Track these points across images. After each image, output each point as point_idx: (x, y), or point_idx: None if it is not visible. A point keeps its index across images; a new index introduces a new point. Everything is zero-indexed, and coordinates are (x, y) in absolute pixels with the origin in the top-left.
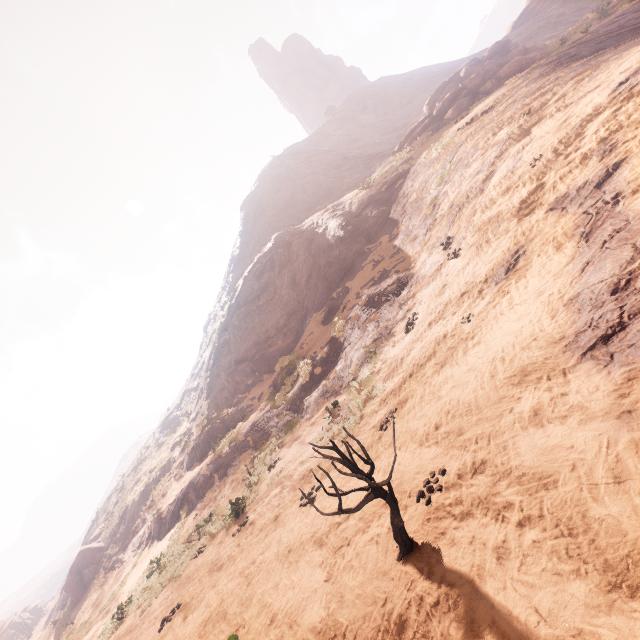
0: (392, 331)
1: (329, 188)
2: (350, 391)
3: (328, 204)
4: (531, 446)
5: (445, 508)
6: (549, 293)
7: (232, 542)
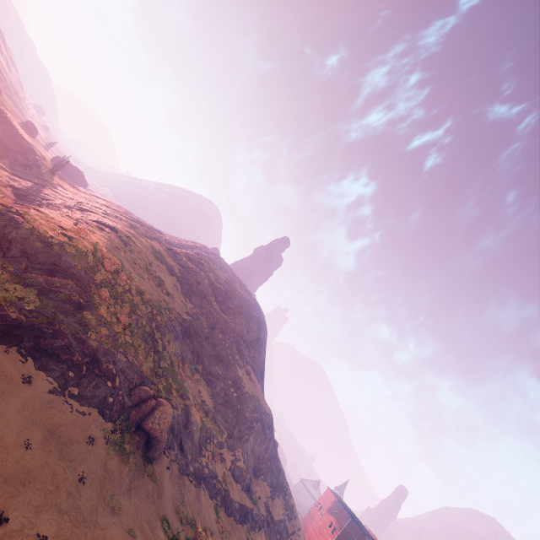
0: None
1: None
2: None
3: None
4: None
5: None
6: None
7: None
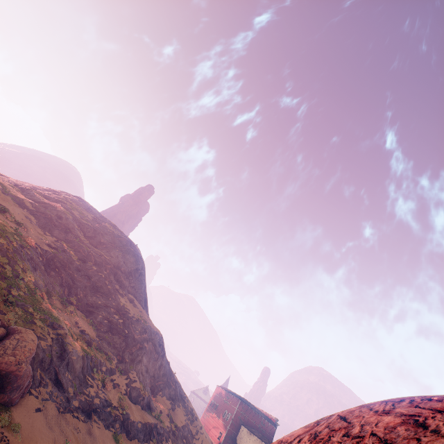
0: None
1: None
2: None
3: None
4: None
5: None
6: None
7: None
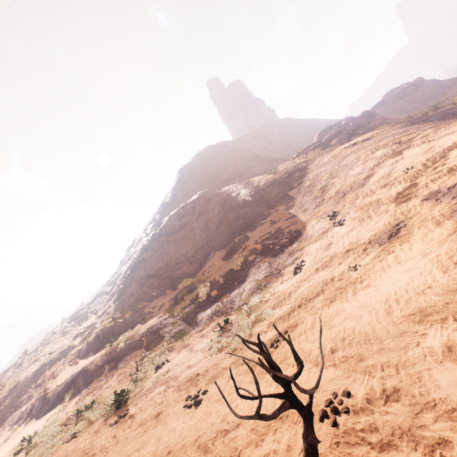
0: (281, 272)
1: (243, 171)
2: (240, 313)
3: (241, 181)
4: (454, 381)
5: (357, 433)
6: (436, 254)
7: (108, 432)
